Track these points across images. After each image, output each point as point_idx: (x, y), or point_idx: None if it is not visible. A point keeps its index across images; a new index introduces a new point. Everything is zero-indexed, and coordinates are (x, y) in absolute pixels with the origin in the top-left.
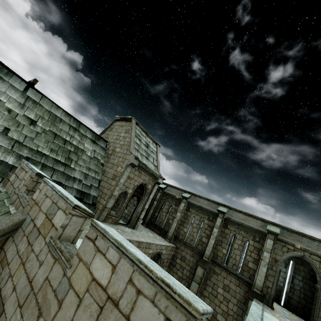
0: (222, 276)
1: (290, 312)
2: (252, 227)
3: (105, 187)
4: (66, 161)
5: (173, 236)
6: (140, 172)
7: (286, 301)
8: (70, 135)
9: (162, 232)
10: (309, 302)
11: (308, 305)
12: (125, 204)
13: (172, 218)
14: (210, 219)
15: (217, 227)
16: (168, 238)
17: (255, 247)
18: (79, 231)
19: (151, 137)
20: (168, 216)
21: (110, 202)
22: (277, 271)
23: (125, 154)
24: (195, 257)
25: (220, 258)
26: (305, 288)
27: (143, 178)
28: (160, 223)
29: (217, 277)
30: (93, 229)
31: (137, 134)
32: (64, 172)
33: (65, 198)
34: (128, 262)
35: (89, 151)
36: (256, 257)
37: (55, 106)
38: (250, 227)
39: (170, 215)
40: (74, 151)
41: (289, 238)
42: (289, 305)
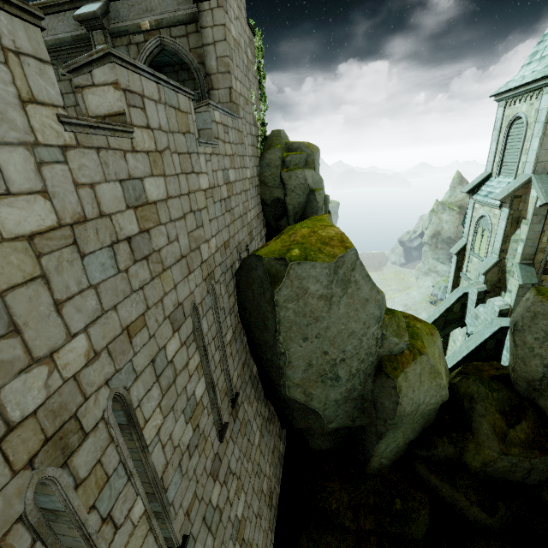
0: None
1: None
2: (62, 40)
3: None
4: None
5: None
6: None
7: None
8: None
9: None
10: None
11: None
12: None
13: None
14: None
15: None
16: None
17: None
18: None
19: None
20: None
21: None
22: None
23: None
24: None
25: None
26: None
27: None
28: None
29: None
30: None
31: None
32: None
33: None
34: None
35: None
36: None
37: None
38: (60, 44)
39: None
40: None
41: (131, 19)
42: None
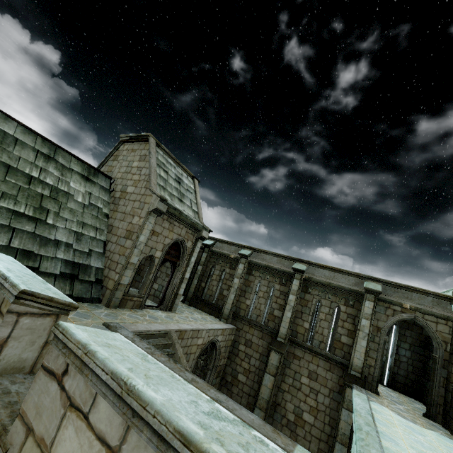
0: (306, 360)
1: (397, 392)
2: (342, 287)
3: (115, 252)
4: (36, 214)
5: (231, 313)
6: (172, 222)
7: (390, 379)
8: (40, 168)
9: (215, 310)
10: (420, 375)
11: (419, 380)
12: (152, 275)
13: (227, 288)
14: (283, 283)
15: (295, 293)
16: (224, 318)
17: (348, 313)
18: (45, 345)
19: (183, 167)
20: (221, 285)
21: (126, 276)
22: (380, 342)
23: (143, 195)
24: (266, 339)
25: (302, 336)
26: (414, 358)
27: (178, 232)
28: (210, 297)
29: (299, 362)
30: (58, 348)
31: (160, 162)
32: (35, 232)
33: (1, 278)
34: (151, 441)
35: (79, 195)
36: (351, 328)
37: (1, 114)
38: (340, 288)
39: (224, 283)
40: (50, 195)
41: (394, 297)
42: (394, 383)
